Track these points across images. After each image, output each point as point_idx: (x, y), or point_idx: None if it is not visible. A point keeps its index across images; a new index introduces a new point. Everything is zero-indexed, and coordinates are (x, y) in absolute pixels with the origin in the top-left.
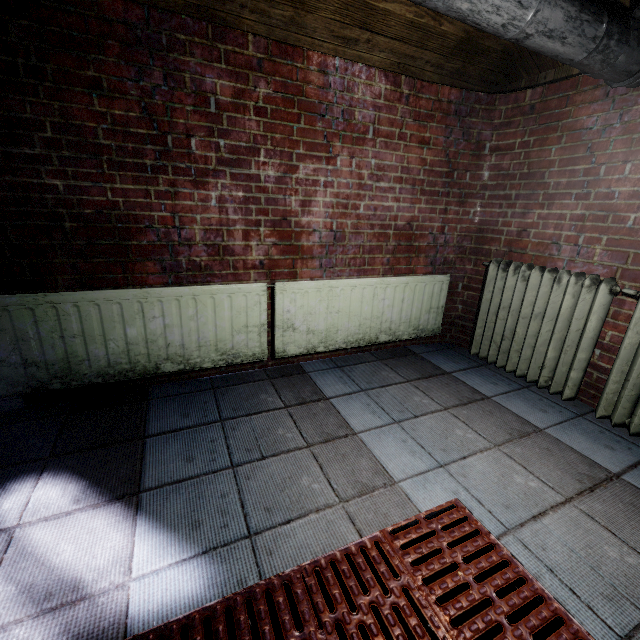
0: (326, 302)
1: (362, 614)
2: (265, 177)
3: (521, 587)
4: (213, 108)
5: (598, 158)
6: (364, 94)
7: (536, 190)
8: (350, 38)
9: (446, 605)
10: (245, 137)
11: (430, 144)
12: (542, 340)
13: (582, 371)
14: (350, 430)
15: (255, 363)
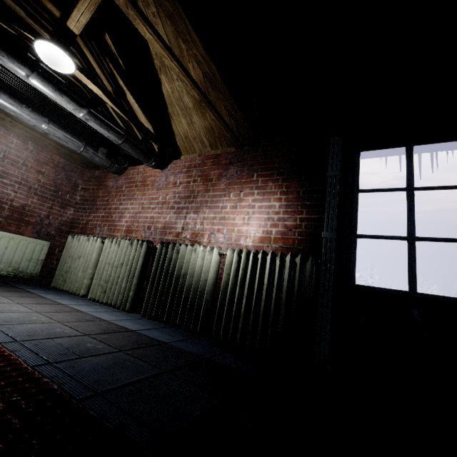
0: None
1: None
2: None
3: None
4: None
5: (110, 196)
6: (1, 138)
7: (94, 206)
8: None
9: None
10: None
11: (45, 174)
12: (79, 268)
13: (90, 279)
14: None
15: None
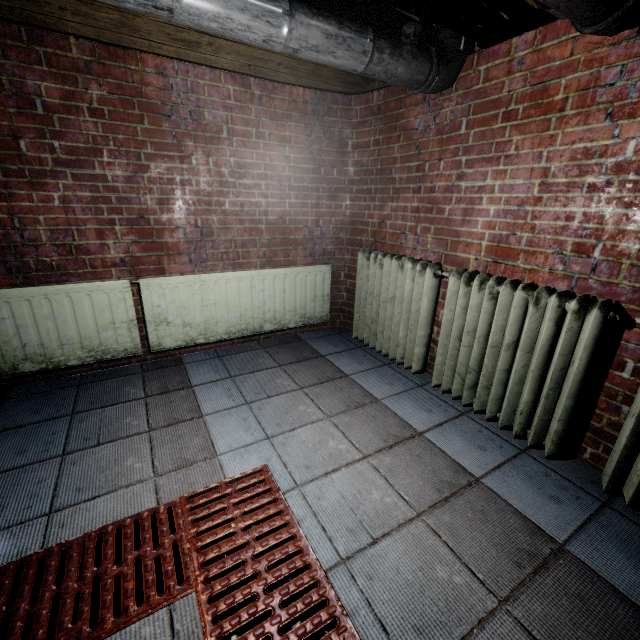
0: (200, 296)
1: (124, 566)
2: (113, 177)
3: (281, 530)
4: (40, 110)
5: (424, 156)
6: (212, 95)
7: (388, 185)
8: (190, 41)
9: (206, 551)
10: (83, 138)
11: (292, 142)
12: (396, 321)
13: (423, 347)
14: (198, 413)
15: (132, 358)
